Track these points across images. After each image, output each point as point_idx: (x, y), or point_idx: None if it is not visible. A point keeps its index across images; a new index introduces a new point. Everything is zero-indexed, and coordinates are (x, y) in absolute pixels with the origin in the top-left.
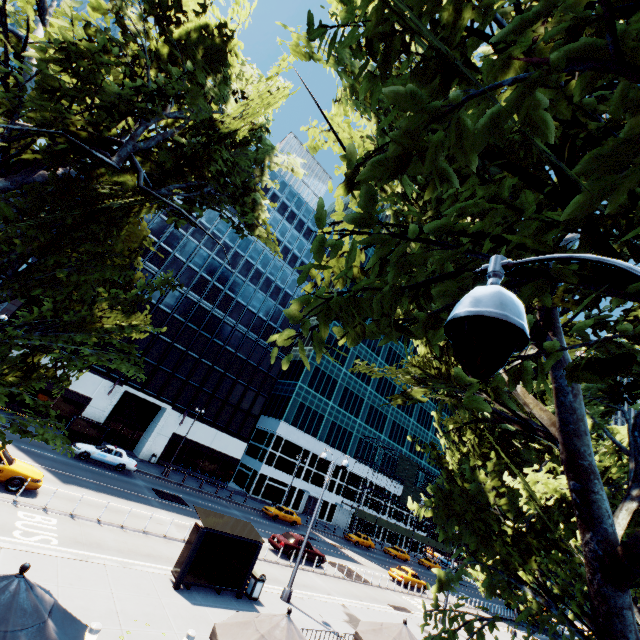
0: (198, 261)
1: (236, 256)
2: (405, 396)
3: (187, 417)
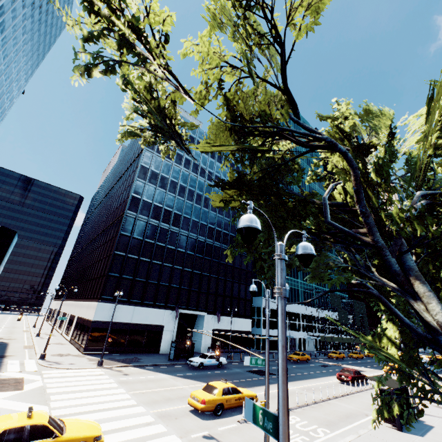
0: (187, 211)
1: (206, 200)
2: None
3: (216, 316)
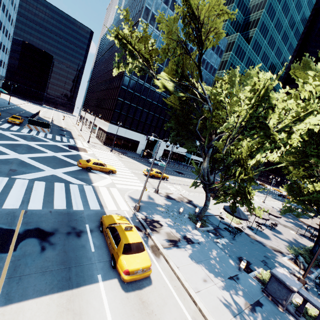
0: None
1: None
2: (287, 170)
3: None
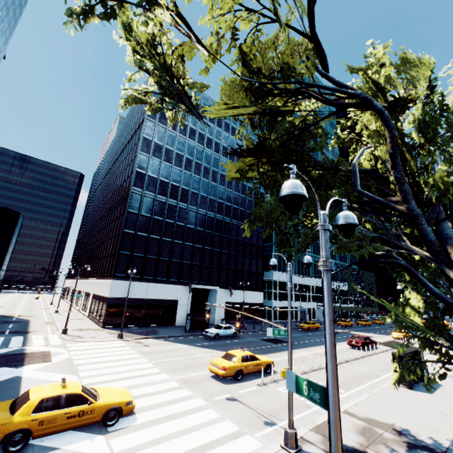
0: (195, 186)
1: (214, 173)
2: None
3: (228, 290)
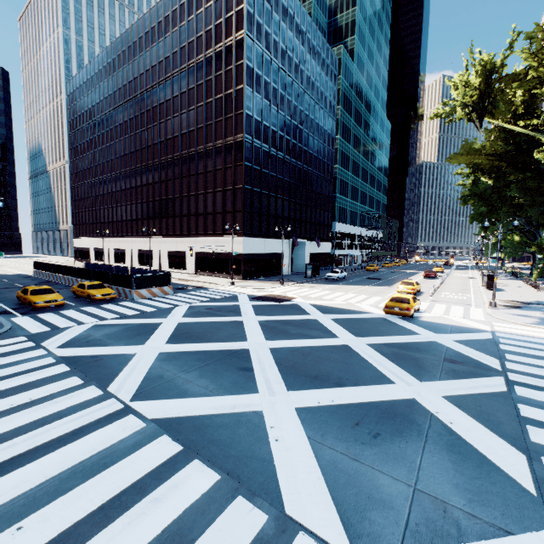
0: (288, 131)
1: (300, 113)
2: None
3: (311, 242)
